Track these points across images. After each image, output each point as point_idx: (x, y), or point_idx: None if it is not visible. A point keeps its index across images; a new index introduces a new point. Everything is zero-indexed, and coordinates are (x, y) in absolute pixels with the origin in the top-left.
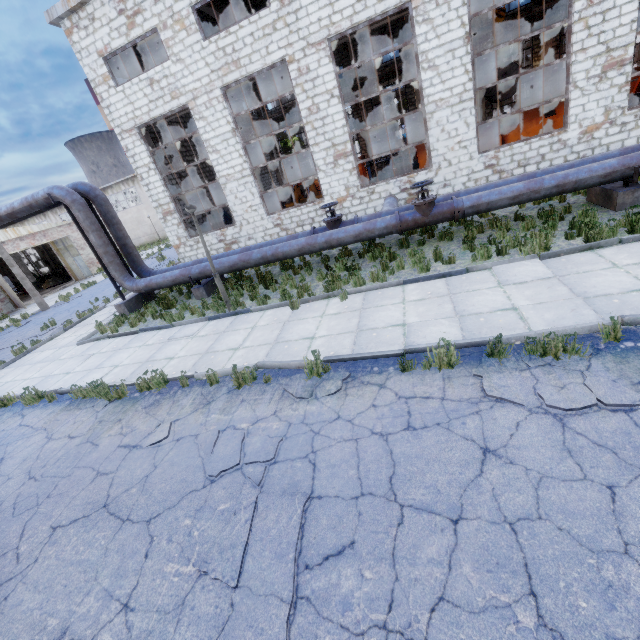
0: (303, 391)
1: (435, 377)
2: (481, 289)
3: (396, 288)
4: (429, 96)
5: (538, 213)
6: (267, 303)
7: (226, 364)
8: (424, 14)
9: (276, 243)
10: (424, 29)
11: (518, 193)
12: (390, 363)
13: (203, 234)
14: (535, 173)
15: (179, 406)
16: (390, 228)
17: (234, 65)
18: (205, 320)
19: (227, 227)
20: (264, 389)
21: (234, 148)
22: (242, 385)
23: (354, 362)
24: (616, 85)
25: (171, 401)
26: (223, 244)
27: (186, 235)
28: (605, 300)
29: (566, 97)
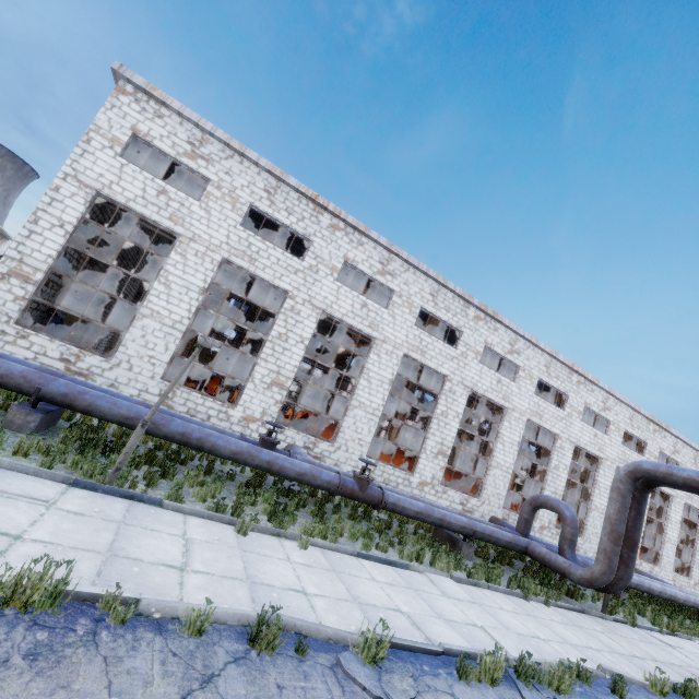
0: (374, 685)
1: (492, 694)
2: (434, 593)
3: (352, 557)
4: (359, 395)
5: (415, 532)
6: (184, 503)
7: (184, 595)
8: (379, 351)
9: (194, 424)
10: (375, 358)
11: (421, 510)
12: (434, 663)
13: (45, 334)
14: (419, 499)
15: (134, 674)
16: (332, 484)
17: (249, 258)
18: (60, 480)
19: (93, 352)
20: (303, 668)
21: (190, 300)
22: (258, 651)
23: (394, 650)
24: (440, 465)
25: (98, 655)
26: (64, 365)
27: (15, 316)
28: (527, 639)
29: (419, 454)
